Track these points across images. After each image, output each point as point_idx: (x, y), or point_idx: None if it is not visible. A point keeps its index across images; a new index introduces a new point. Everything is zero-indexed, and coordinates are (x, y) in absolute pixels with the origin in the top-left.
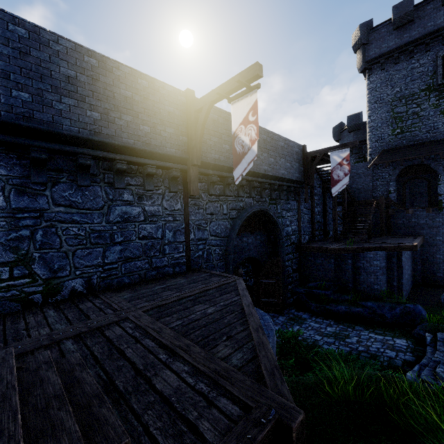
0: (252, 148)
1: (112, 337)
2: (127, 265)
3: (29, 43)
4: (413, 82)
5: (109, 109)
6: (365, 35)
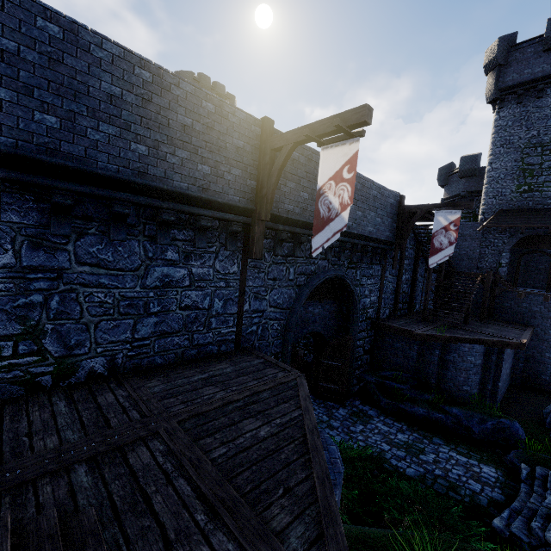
0: (341, 215)
1: (136, 467)
2: (162, 341)
3: (63, 46)
4: None
5: (161, 141)
6: (504, 53)
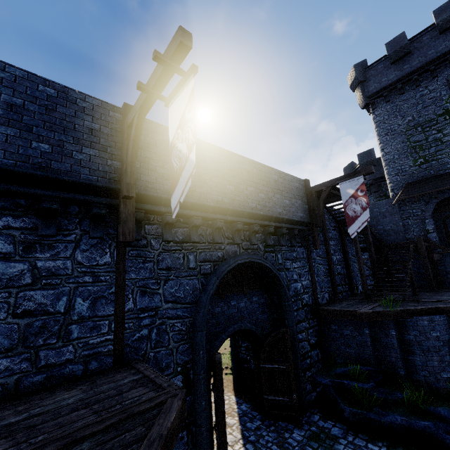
0: (189, 158)
1: None
2: None
3: None
4: (425, 108)
5: None
6: (362, 74)
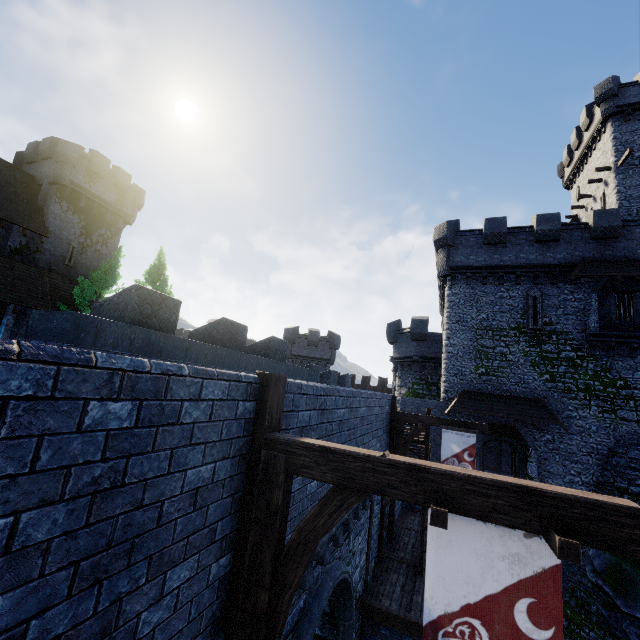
0: None
1: None
2: None
3: None
4: (501, 313)
5: None
6: (452, 236)
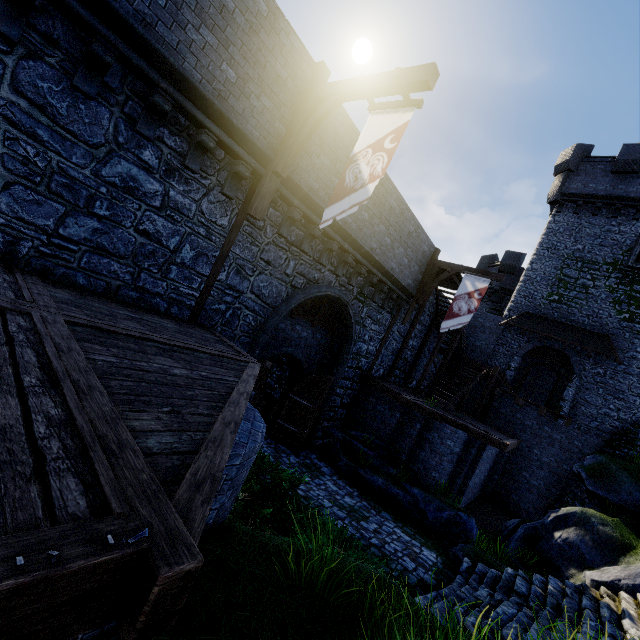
0: (367, 187)
1: None
2: (94, 258)
3: None
4: (601, 247)
5: (187, 3)
6: (577, 161)
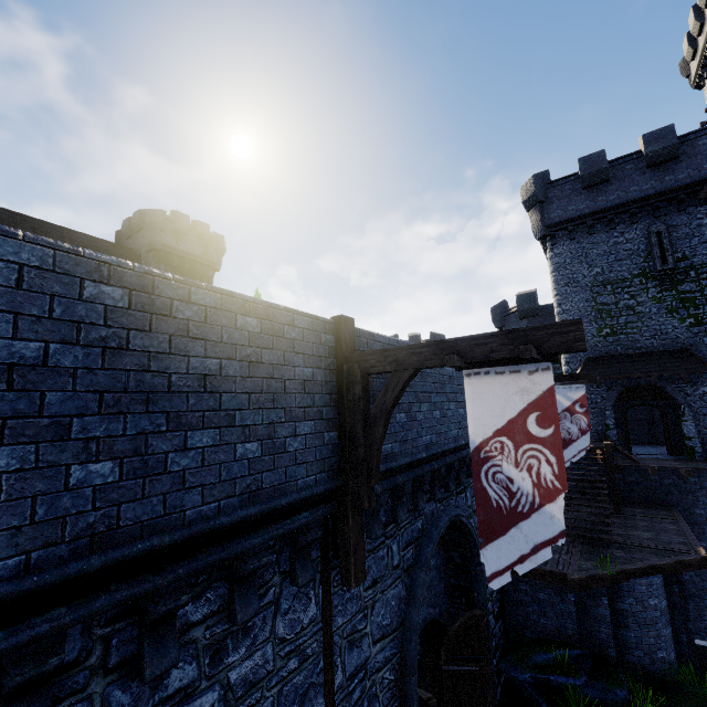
0: (544, 509)
1: None
2: None
3: None
4: (619, 262)
5: (152, 429)
6: (542, 190)
